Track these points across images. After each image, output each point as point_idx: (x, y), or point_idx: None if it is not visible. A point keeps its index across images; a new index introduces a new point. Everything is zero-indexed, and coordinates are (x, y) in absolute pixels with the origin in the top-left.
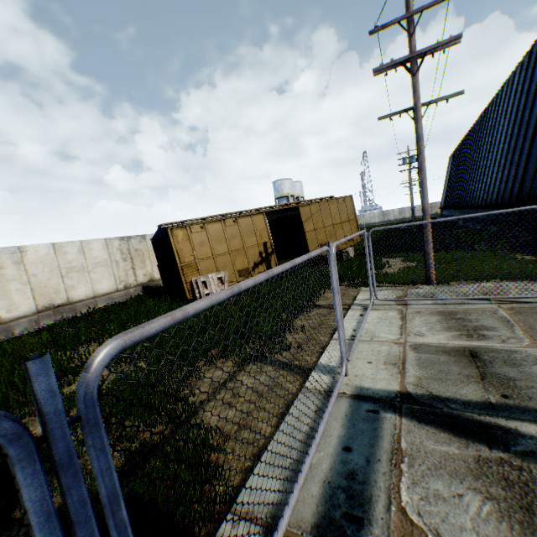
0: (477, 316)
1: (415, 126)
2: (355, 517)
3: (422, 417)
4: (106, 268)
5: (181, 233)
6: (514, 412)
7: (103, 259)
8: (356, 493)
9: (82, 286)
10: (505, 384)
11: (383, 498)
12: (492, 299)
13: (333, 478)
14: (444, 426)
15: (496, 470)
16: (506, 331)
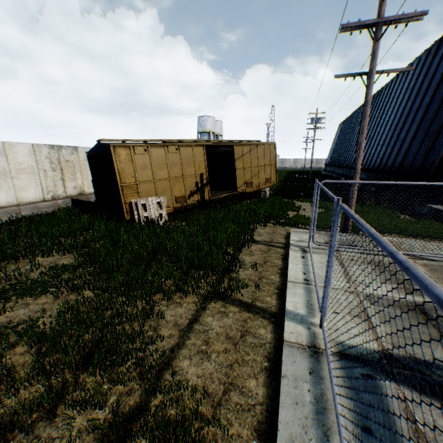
0: None
1: (366, 91)
2: None
3: (418, 386)
4: (32, 176)
5: (124, 153)
6: None
7: (29, 166)
8: None
9: (3, 192)
10: None
11: None
12: (405, 254)
13: None
14: None
15: None
16: None
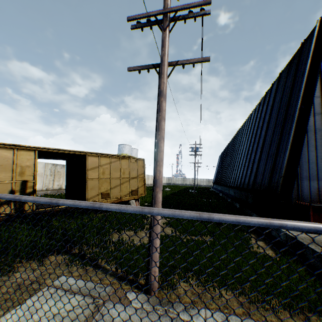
0: None
1: (159, 80)
2: None
3: None
4: None
5: None
6: None
7: None
8: None
9: None
10: None
11: None
12: None
13: None
14: None
15: None
16: None
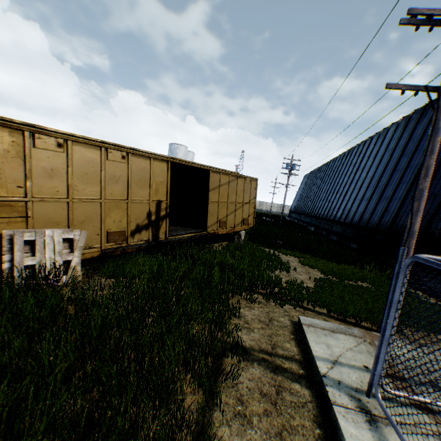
0: None
1: (437, 113)
2: None
3: None
4: None
5: (8, 139)
6: None
7: None
8: None
9: None
10: None
11: None
12: None
13: None
14: None
15: None
16: None
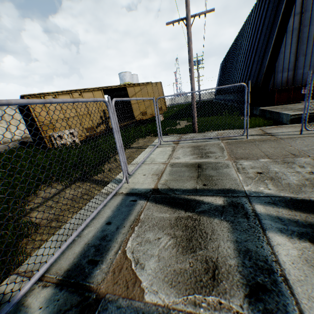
0: (210, 147)
1: (187, 31)
2: (94, 261)
3: (159, 200)
4: None
5: None
6: (206, 192)
7: None
8: (101, 248)
9: None
10: (208, 179)
11: (116, 248)
12: (220, 138)
13: (92, 241)
14: (168, 204)
15: (183, 222)
16: (220, 153)
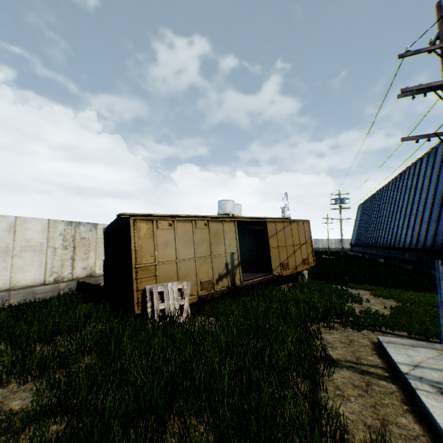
0: None
1: None
2: None
3: None
4: (38, 254)
5: (145, 227)
6: None
7: (38, 243)
8: None
9: None
10: None
11: None
12: None
13: None
14: None
15: None
16: None
